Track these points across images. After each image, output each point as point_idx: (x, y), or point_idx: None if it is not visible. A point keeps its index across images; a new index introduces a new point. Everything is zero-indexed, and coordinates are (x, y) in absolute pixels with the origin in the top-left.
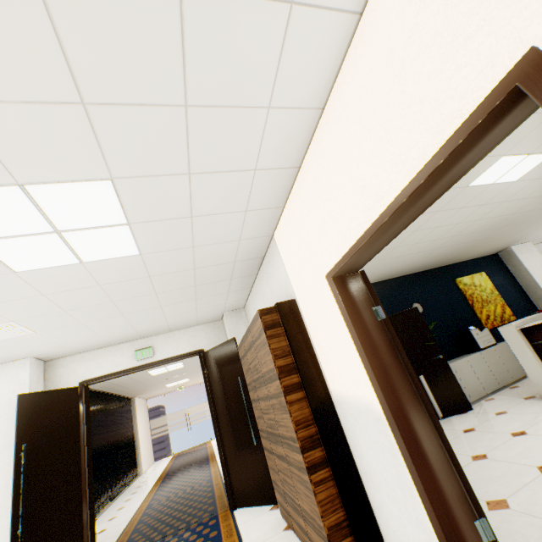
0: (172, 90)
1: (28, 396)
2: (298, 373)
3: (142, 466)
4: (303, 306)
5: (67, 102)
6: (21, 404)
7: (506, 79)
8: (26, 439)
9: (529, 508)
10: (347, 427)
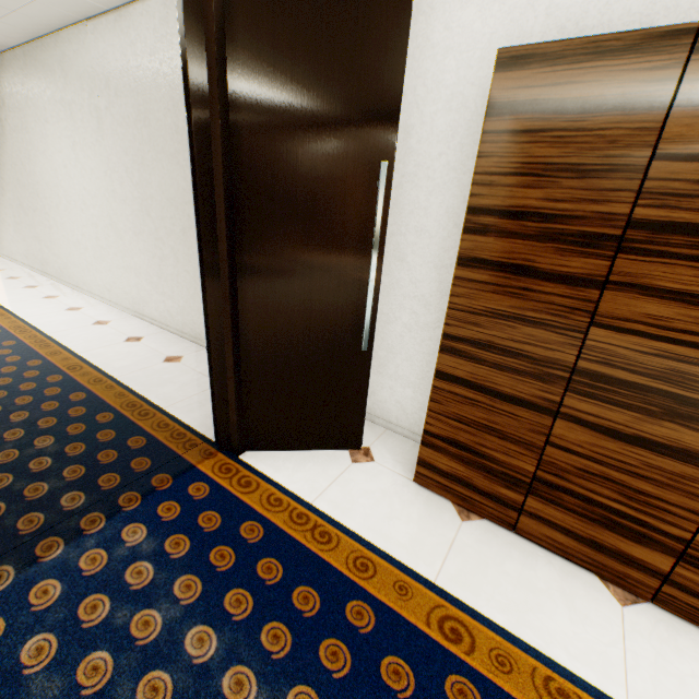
0: None
1: None
2: None
3: None
4: None
5: None
6: None
7: None
8: None
9: None
10: None
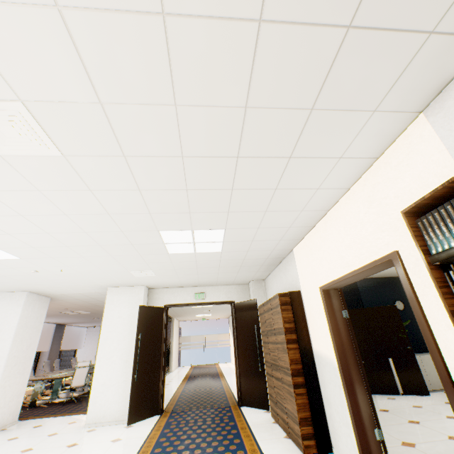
0: (262, 208)
1: (143, 307)
2: (296, 333)
3: (172, 366)
4: (304, 297)
5: (223, 211)
6: (140, 310)
7: (389, 254)
8: (141, 330)
9: (426, 450)
10: (319, 370)
